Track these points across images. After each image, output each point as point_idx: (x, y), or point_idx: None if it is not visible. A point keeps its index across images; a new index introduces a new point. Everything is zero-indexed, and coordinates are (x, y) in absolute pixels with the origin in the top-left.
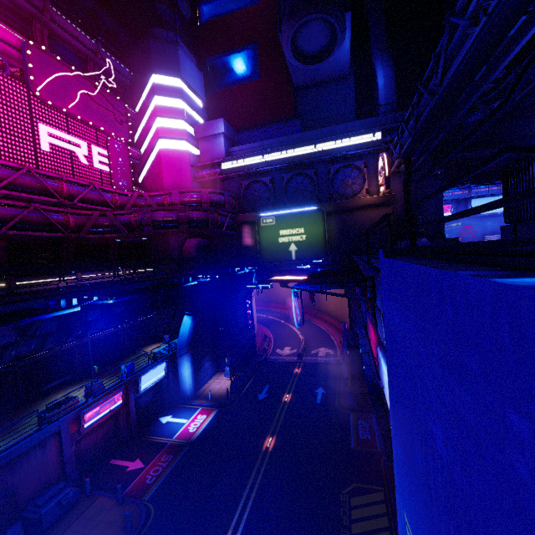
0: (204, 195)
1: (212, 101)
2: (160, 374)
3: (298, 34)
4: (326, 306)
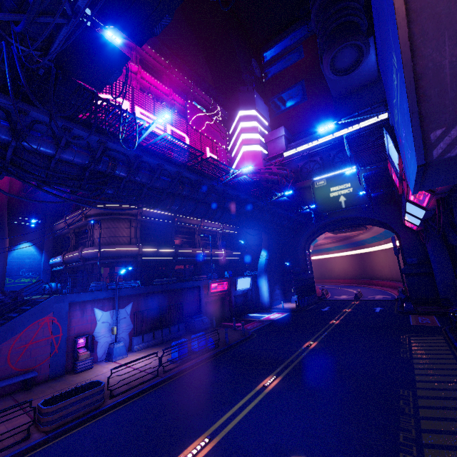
0: (273, 170)
1: (274, 122)
2: (247, 285)
3: (334, 59)
4: (380, 272)
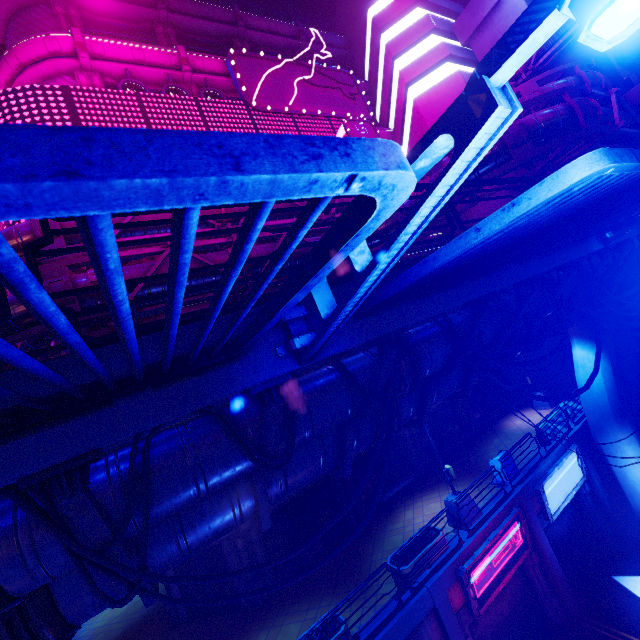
0: (528, 94)
1: None
2: (573, 474)
3: None
4: None
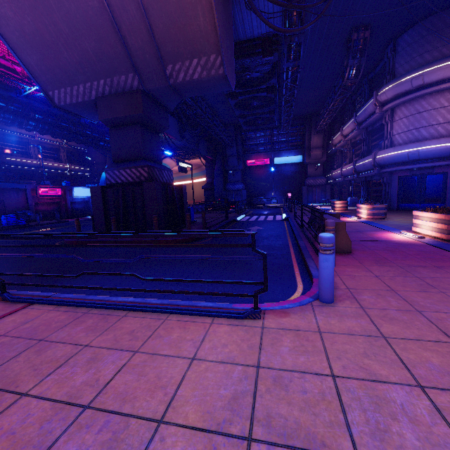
0: None
1: None
2: (87, 194)
3: None
4: None
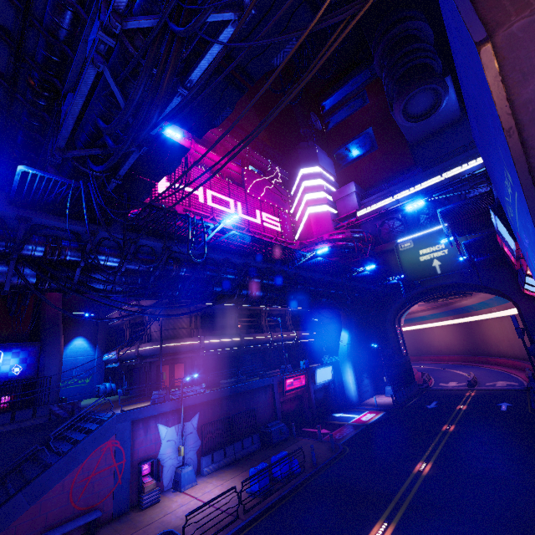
0: (347, 234)
1: (341, 176)
2: (328, 375)
3: (406, 106)
4: (496, 346)
